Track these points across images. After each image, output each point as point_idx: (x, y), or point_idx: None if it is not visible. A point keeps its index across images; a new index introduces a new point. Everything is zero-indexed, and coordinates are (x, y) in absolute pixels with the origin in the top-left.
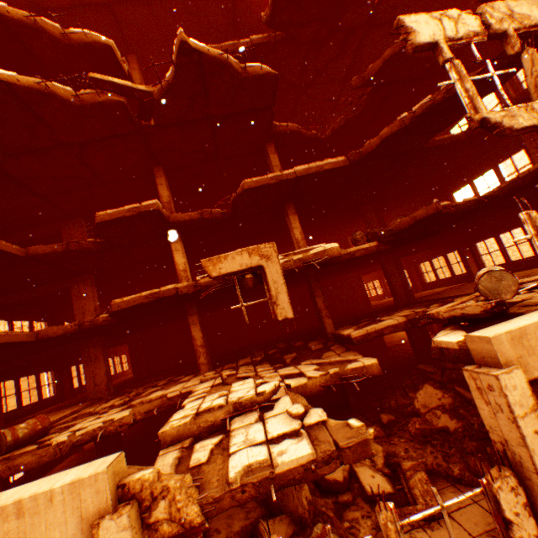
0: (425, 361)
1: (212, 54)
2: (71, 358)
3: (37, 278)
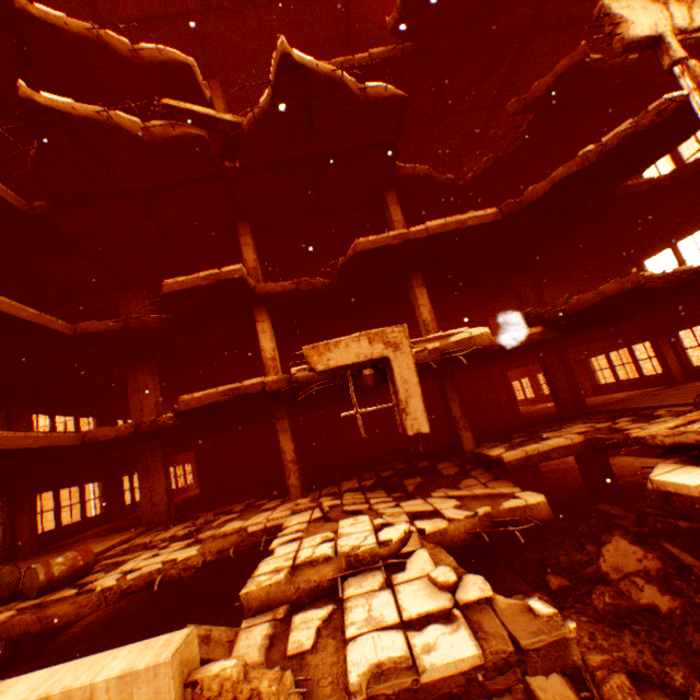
0: (602, 497)
1: (321, 70)
2: (123, 466)
3: (86, 363)
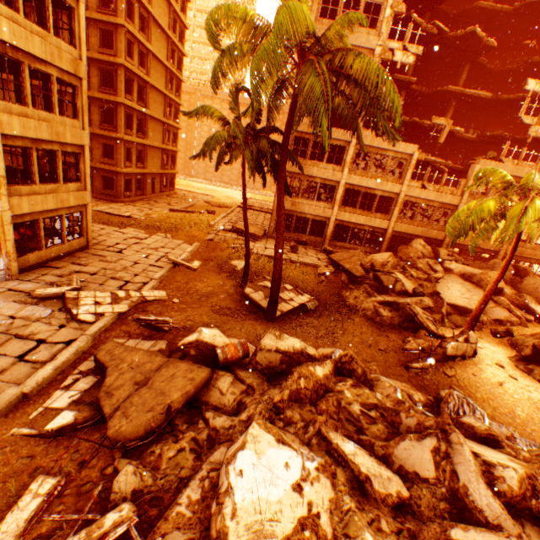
0: None
1: (479, 36)
2: None
3: None
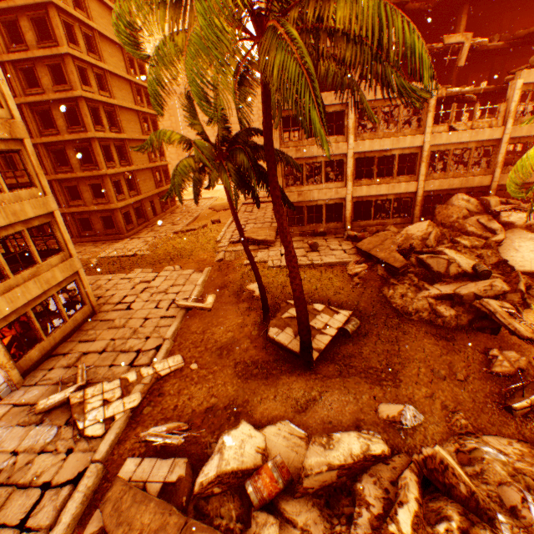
0: None
1: None
2: None
3: None
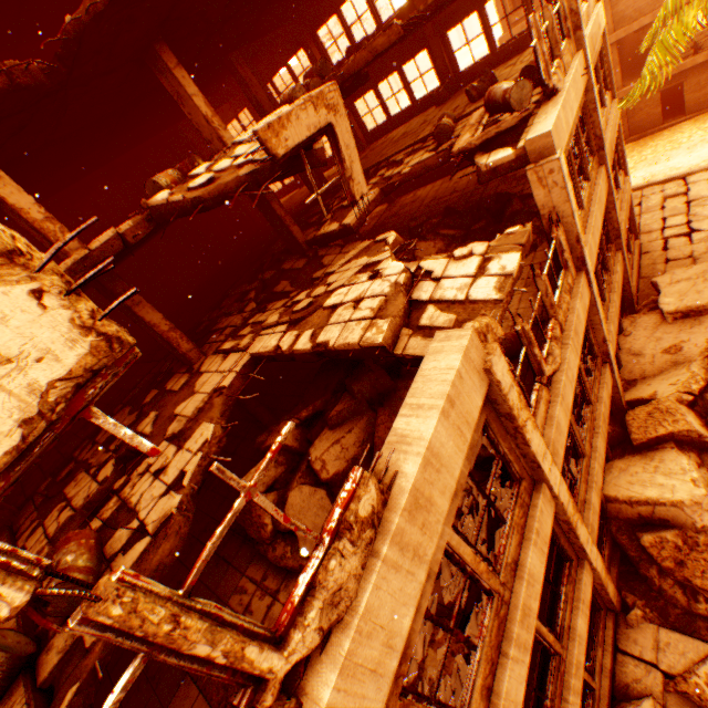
0: None
1: None
2: None
3: None
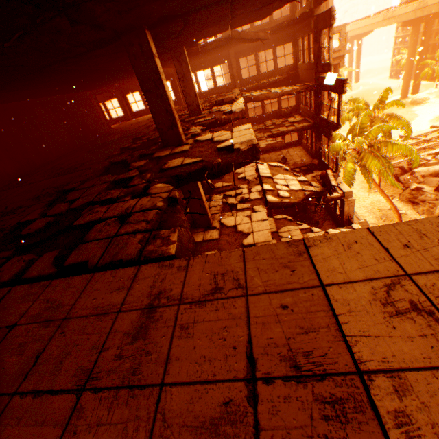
0: None
1: None
2: None
3: None
